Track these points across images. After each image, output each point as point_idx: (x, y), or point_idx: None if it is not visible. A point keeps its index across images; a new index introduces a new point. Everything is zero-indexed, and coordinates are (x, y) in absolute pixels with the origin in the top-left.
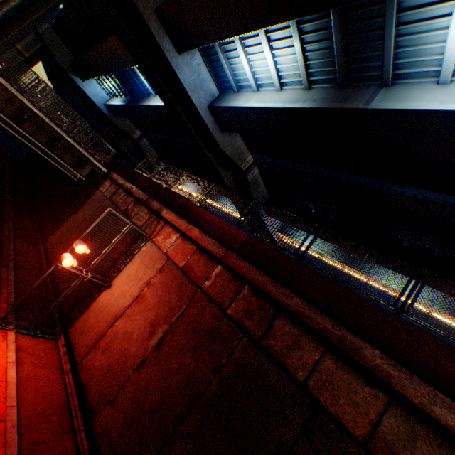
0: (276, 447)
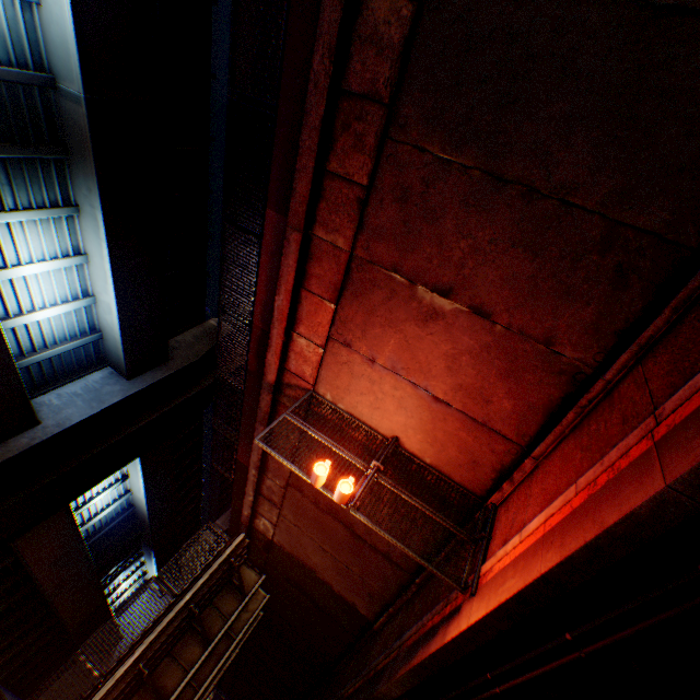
0: (507, 3)
